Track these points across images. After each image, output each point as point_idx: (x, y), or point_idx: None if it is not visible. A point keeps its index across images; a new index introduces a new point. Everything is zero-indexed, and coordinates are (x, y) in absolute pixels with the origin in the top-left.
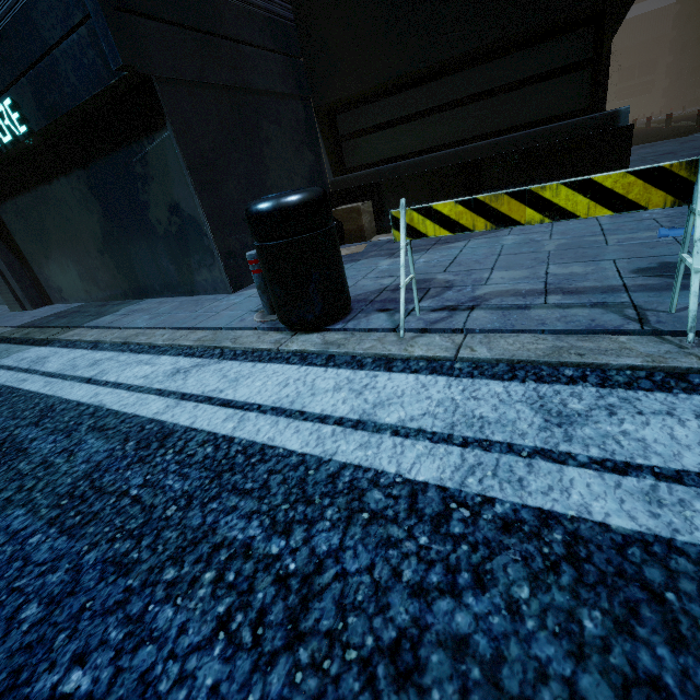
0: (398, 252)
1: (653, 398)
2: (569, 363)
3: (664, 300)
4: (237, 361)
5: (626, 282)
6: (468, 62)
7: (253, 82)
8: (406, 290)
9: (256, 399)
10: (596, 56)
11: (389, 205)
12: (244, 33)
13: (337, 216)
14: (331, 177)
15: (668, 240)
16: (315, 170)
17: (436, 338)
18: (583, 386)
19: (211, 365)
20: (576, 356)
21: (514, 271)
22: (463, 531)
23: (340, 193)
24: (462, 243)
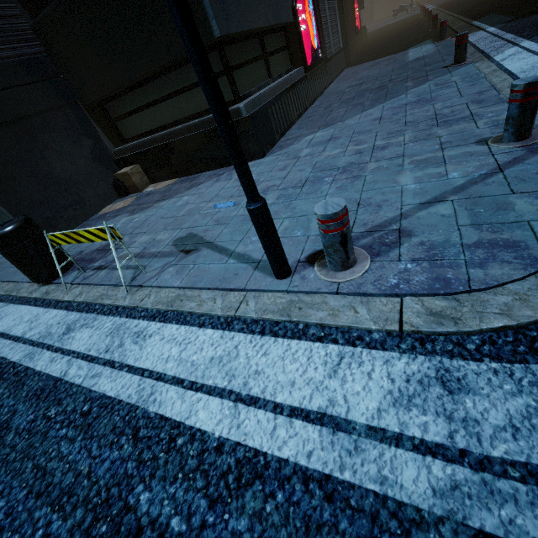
0: (138, 208)
1: (102, 319)
2: (98, 303)
3: (155, 264)
4: (14, 304)
5: (162, 250)
6: (162, 72)
7: (20, 112)
8: (103, 251)
9: (0, 329)
10: (225, 69)
11: (150, 166)
12: (2, 82)
13: (118, 178)
14: (114, 148)
15: (216, 211)
16: (96, 149)
17: (79, 289)
18: (94, 314)
19: (2, 308)
20: (101, 299)
21: (148, 236)
22: (6, 376)
23: (120, 160)
24: (166, 202)
